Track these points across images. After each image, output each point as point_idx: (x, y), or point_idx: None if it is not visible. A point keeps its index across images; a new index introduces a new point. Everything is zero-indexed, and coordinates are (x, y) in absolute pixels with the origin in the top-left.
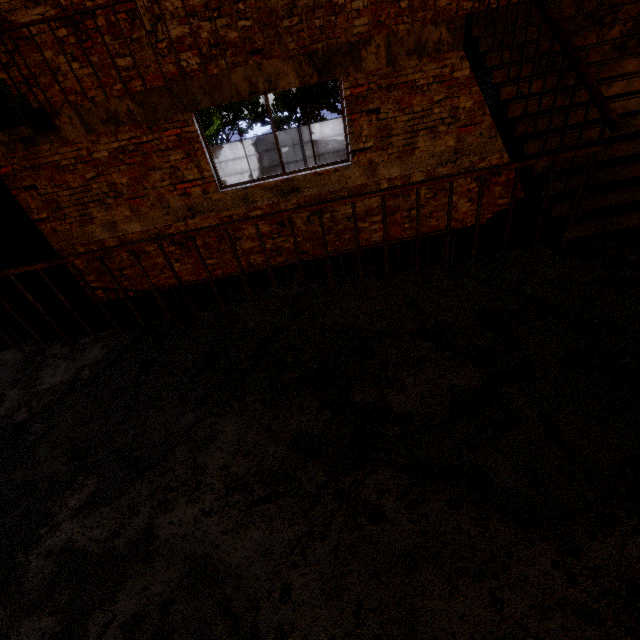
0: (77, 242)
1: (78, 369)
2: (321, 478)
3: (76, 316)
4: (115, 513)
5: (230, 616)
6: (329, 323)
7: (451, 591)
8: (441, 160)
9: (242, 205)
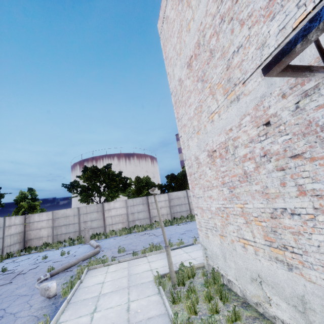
0: None
1: None
2: None
3: None
4: None
5: None
6: None
7: None
8: None
9: None
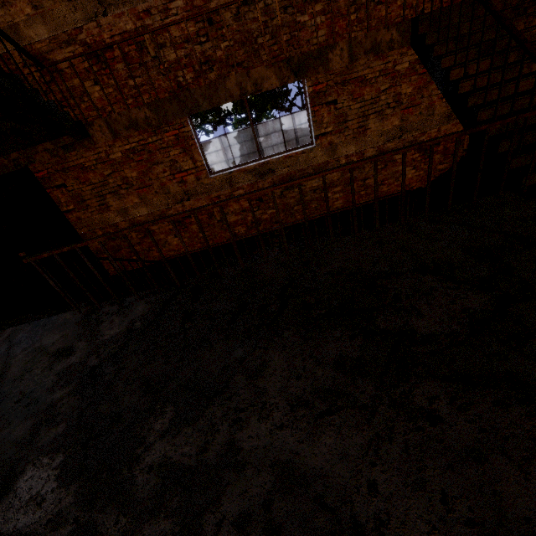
0: (96, 227)
1: (130, 322)
2: (372, 391)
3: (124, 279)
4: (198, 432)
5: (328, 510)
6: (337, 269)
7: (525, 477)
8: (389, 137)
9: (227, 186)
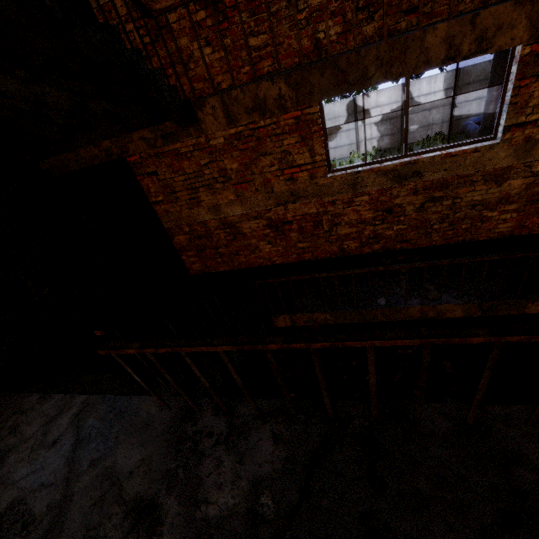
0: (184, 222)
1: (252, 485)
2: None
3: (245, 393)
4: None
5: None
6: None
7: None
8: None
9: (348, 190)
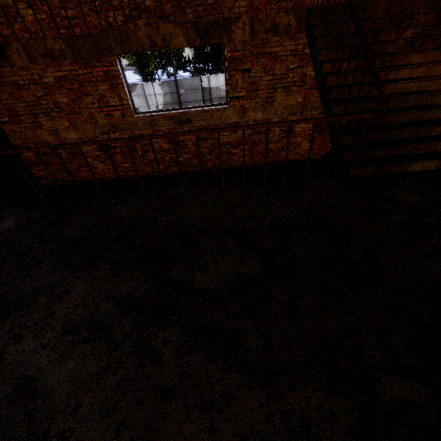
0: (30, 141)
1: None
2: (129, 329)
3: None
4: None
5: (33, 422)
6: (174, 219)
7: (186, 418)
8: (292, 111)
9: (150, 127)
